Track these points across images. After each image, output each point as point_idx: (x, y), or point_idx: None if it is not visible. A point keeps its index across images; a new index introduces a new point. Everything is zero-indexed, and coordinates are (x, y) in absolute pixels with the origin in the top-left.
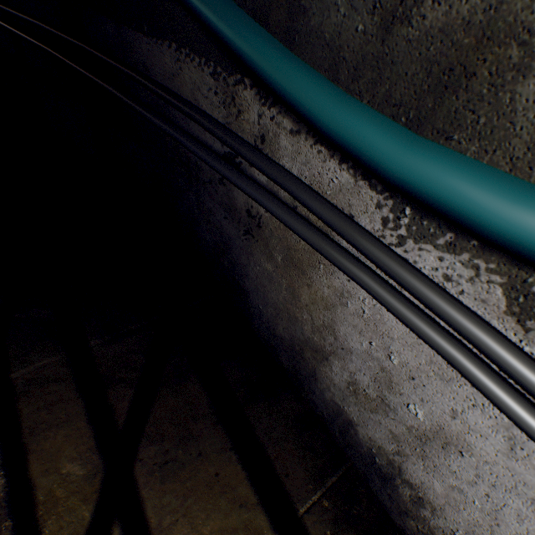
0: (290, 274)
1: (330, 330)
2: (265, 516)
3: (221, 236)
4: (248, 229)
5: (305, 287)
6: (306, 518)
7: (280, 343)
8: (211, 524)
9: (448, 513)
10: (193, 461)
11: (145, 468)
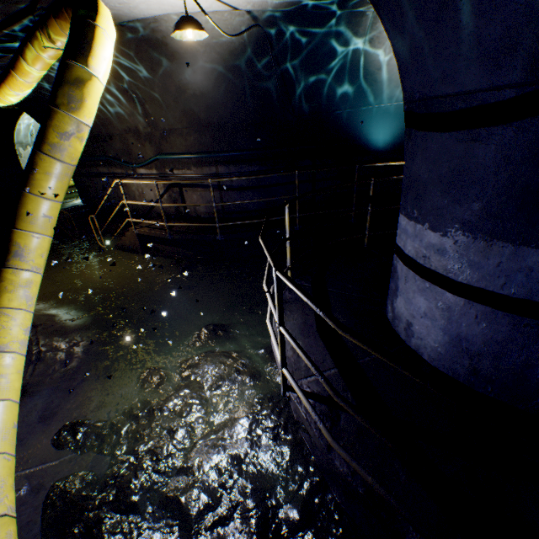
0: None
1: None
2: None
3: None
4: None
5: None
6: None
7: None
8: None
9: None
10: None
11: None
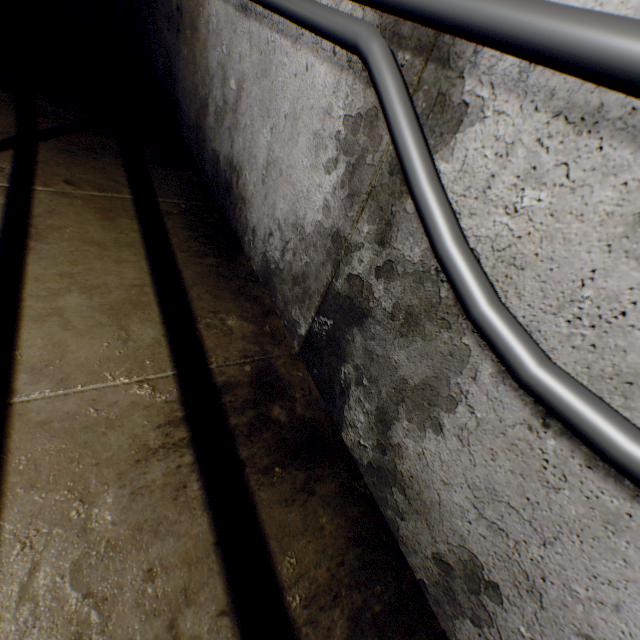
0: (193, 43)
1: (207, 71)
2: (130, 190)
3: (167, 56)
4: (178, 27)
5: (198, 44)
6: (162, 203)
7: (193, 134)
8: (85, 177)
9: (244, 161)
10: (89, 159)
11: (49, 147)
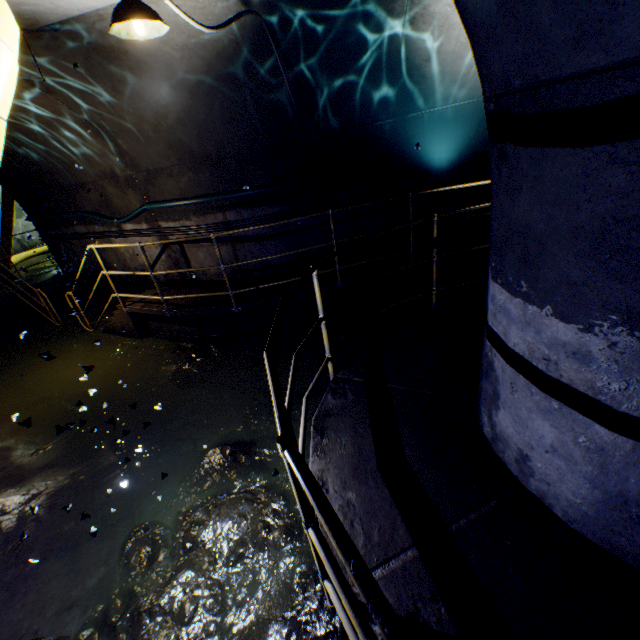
0: None
1: None
2: None
3: None
4: None
5: None
6: None
7: None
8: None
9: None
10: None
11: None
